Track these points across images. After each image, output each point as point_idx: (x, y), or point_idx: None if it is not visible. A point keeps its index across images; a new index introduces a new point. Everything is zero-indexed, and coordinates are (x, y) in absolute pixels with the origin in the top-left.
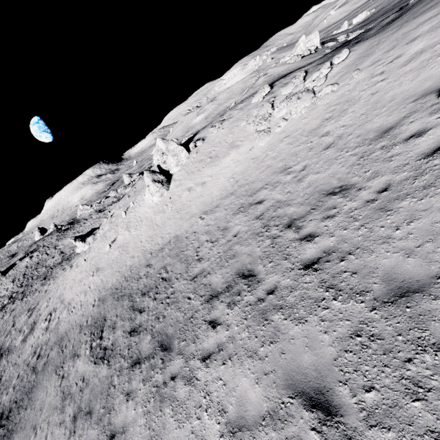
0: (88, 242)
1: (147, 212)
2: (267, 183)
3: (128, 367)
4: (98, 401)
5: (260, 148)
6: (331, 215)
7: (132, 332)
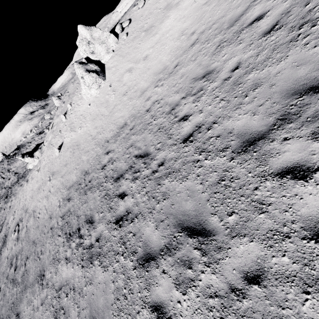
0: (36, 156)
1: (88, 107)
2: None
3: (136, 267)
4: None
5: None
6: None
7: (120, 222)
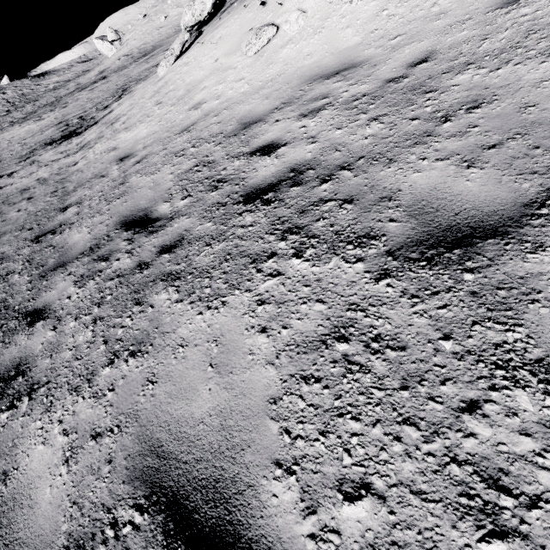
0: (115, 46)
1: None
2: None
3: None
4: None
5: None
6: None
7: None
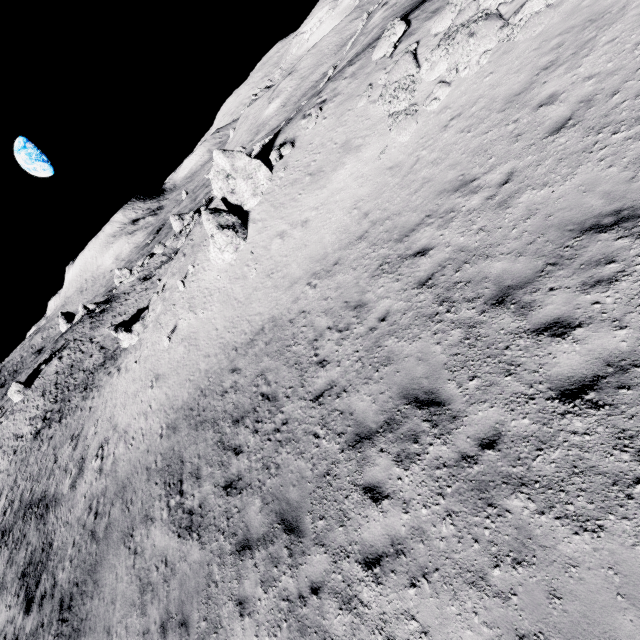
0: (136, 331)
1: (217, 279)
2: (428, 213)
3: (233, 552)
4: (195, 605)
5: (401, 147)
6: (606, 278)
7: (228, 488)
